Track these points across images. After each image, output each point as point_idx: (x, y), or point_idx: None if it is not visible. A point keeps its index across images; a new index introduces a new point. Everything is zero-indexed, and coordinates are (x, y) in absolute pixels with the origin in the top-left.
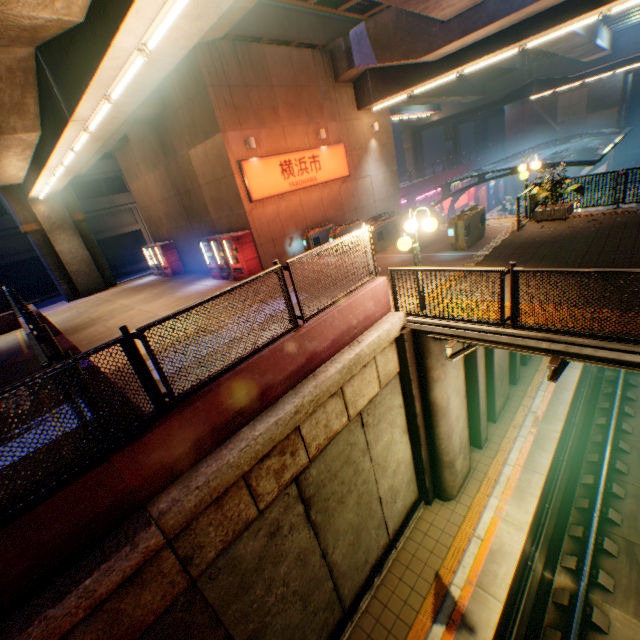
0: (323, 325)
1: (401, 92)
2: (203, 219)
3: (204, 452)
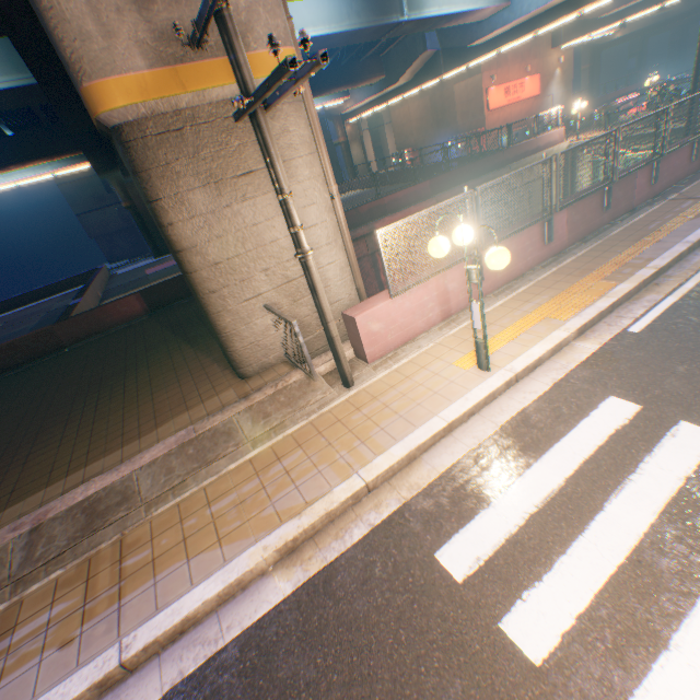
0: (542, 139)
1: (582, 37)
2: (449, 127)
3: (513, 162)
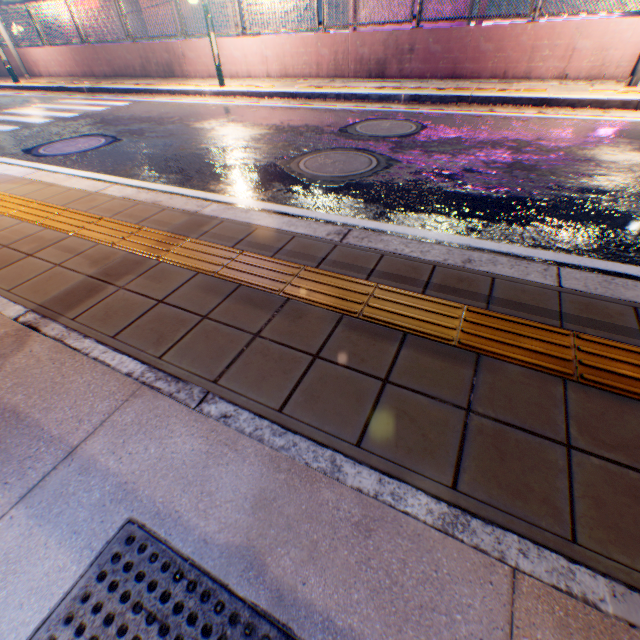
0: None
1: None
2: None
3: None
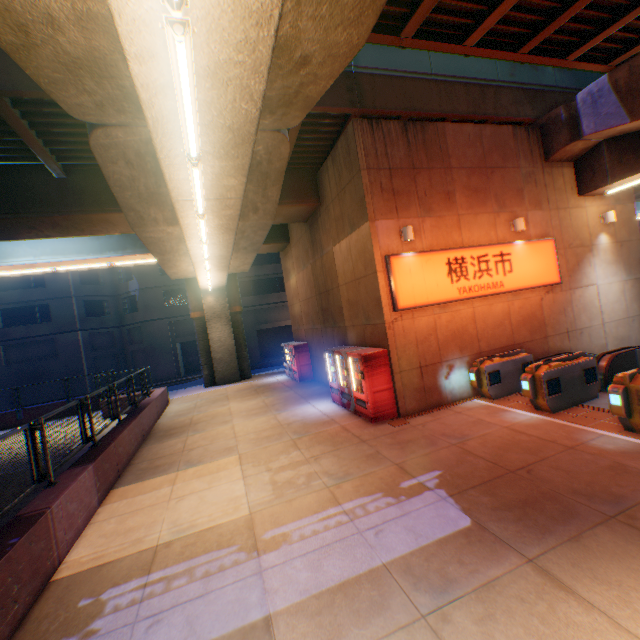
0: None
1: None
2: (336, 323)
3: None
